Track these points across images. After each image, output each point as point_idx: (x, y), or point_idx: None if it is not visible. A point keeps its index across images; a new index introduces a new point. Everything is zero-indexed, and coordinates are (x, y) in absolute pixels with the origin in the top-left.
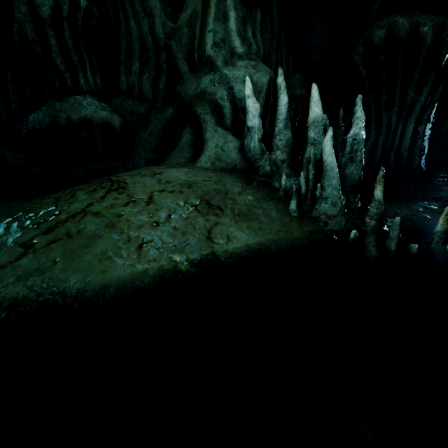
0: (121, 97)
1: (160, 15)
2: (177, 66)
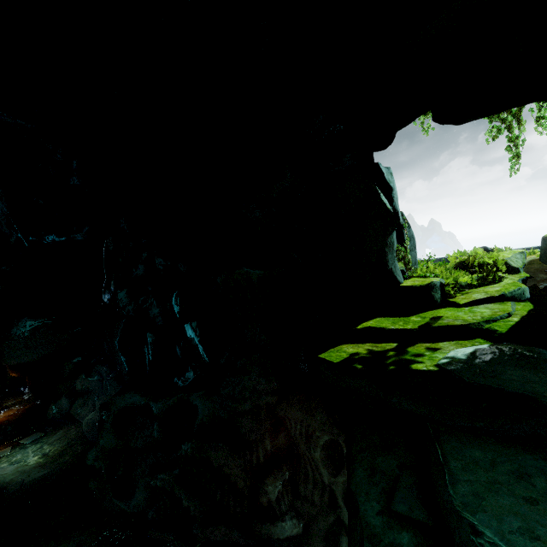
0: (300, 499)
1: (326, 475)
2: (336, 497)
